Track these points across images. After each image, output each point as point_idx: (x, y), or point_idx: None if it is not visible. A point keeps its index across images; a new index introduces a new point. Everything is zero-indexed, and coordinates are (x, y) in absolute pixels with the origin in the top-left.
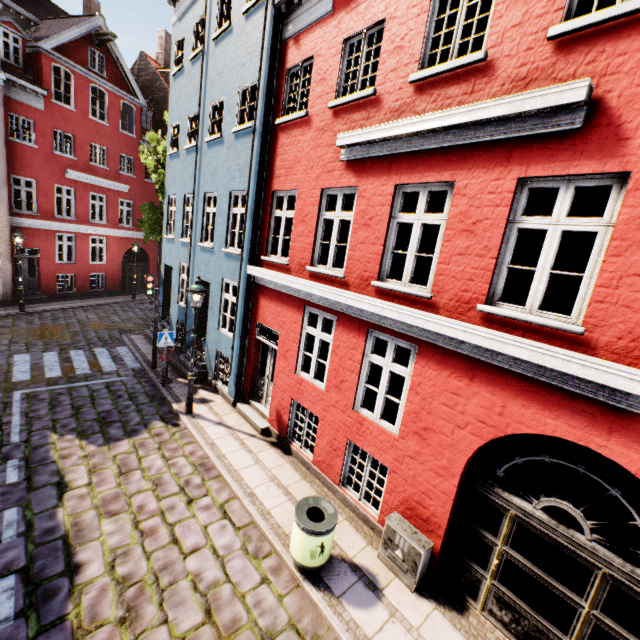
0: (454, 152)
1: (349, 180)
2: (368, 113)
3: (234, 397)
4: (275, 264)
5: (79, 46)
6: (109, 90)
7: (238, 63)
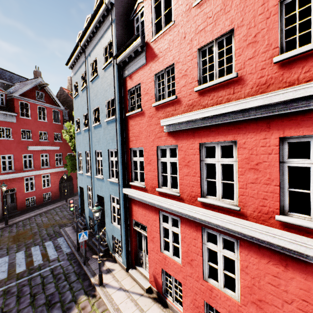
0: (231, 124)
1: (171, 141)
2: (175, 107)
3: (126, 265)
4: (138, 186)
5: (31, 91)
6: (46, 106)
7: (103, 90)
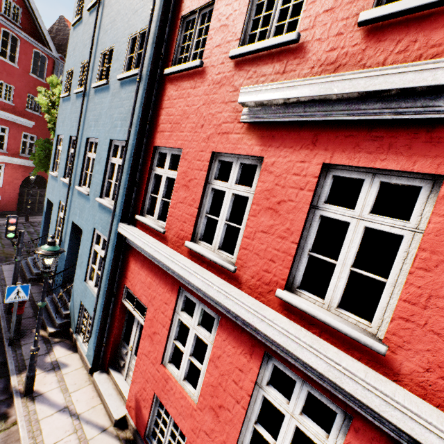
0: (443, 129)
1: (251, 147)
2: (285, 65)
3: (92, 363)
4: (150, 227)
5: None
6: (22, 37)
7: (131, 9)
